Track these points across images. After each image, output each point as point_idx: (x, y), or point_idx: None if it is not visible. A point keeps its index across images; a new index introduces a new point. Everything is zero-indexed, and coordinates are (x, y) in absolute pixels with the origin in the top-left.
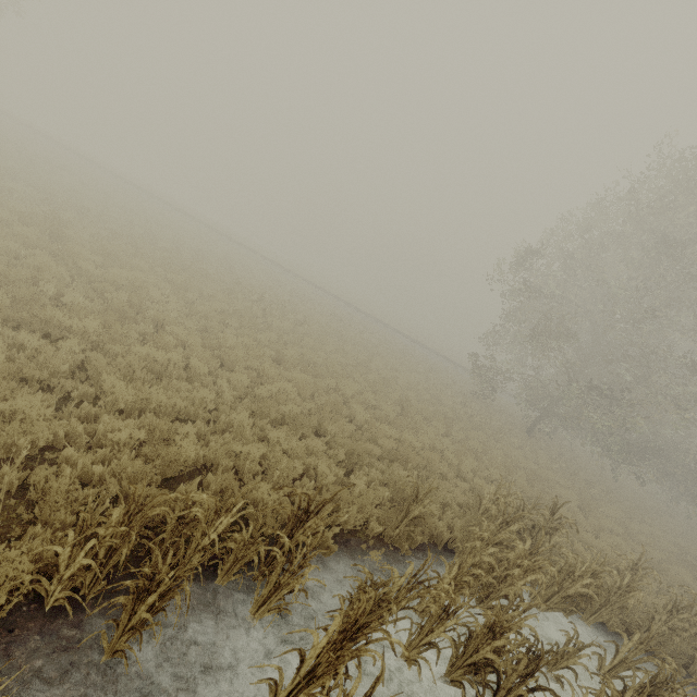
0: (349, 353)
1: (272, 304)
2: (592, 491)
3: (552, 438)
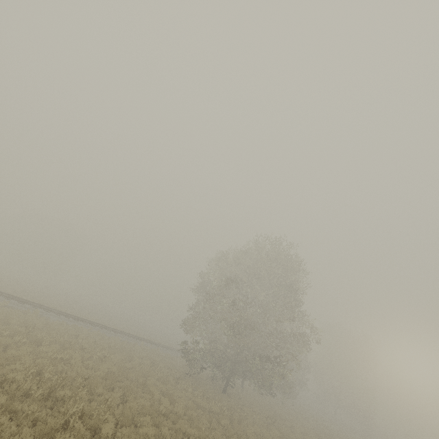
0: (142, 405)
1: (56, 386)
2: (275, 423)
3: (233, 388)
